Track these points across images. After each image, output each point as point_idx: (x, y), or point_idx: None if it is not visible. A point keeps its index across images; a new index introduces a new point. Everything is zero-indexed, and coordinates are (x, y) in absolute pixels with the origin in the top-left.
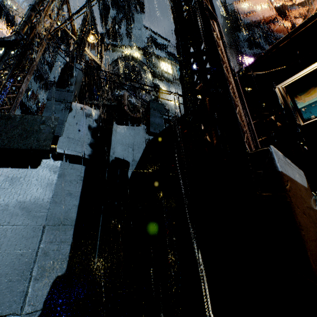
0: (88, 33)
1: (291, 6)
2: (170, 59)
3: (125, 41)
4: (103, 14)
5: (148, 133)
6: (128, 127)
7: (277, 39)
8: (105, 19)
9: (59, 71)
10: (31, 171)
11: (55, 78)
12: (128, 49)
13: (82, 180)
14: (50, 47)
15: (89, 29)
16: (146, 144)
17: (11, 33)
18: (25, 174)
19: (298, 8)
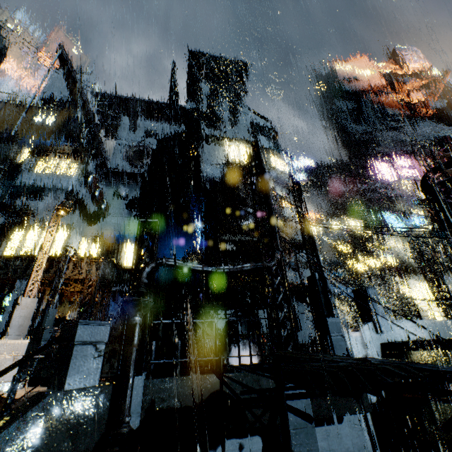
0: (304, 214)
1: (403, 76)
2: (279, 150)
3: (228, 131)
4: (192, 87)
5: (376, 331)
6: (362, 329)
7: (391, 116)
8: (193, 93)
9: (123, 153)
10: (339, 427)
11: (119, 164)
12: (234, 142)
13: (372, 424)
14: (106, 117)
15: (302, 209)
16: (380, 347)
17: (79, 115)
18: (336, 432)
19: (412, 79)
